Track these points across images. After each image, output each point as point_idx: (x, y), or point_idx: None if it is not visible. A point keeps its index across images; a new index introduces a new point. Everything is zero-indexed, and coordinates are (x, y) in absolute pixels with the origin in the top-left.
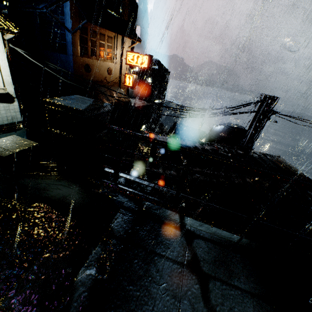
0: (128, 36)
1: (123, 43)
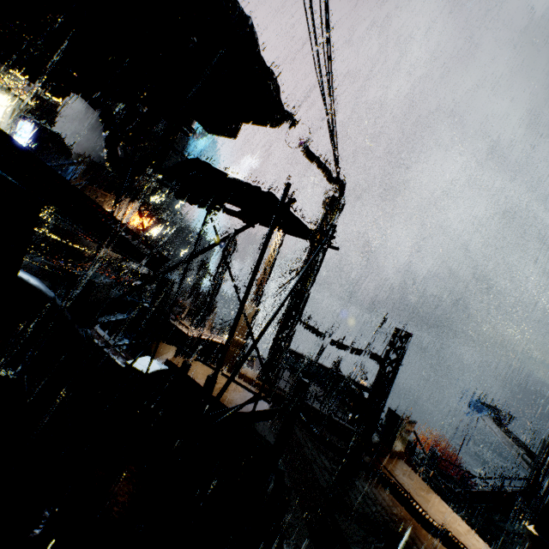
0: (131, 201)
1: (128, 205)
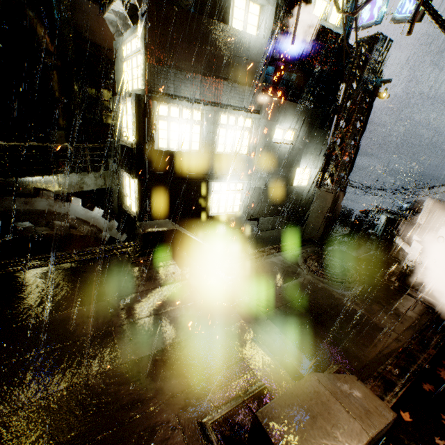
0: None
1: None
